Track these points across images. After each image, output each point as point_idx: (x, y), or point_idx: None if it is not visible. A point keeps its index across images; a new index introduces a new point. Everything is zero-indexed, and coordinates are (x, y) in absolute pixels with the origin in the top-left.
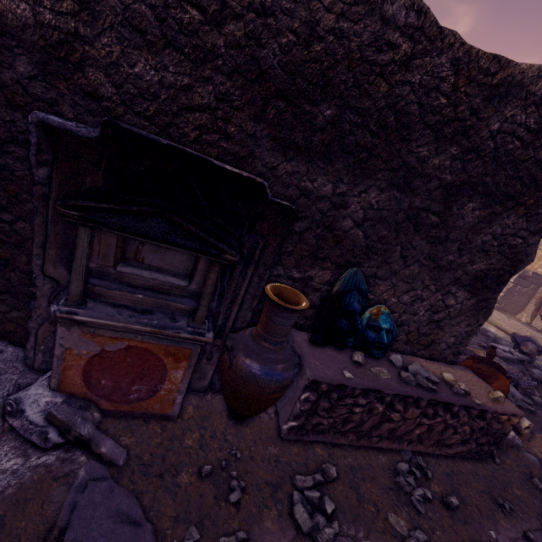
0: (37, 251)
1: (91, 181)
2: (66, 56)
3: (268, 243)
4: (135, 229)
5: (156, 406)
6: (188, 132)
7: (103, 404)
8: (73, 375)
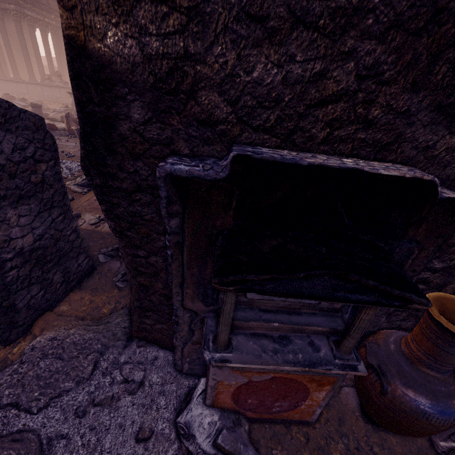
0: (176, 289)
1: (221, 223)
2: (177, 86)
3: (422, 248)
4: (296, 290)
5: (295, 415)
6: (315, 133)
7: (249, 414)
8: (223, 397)
